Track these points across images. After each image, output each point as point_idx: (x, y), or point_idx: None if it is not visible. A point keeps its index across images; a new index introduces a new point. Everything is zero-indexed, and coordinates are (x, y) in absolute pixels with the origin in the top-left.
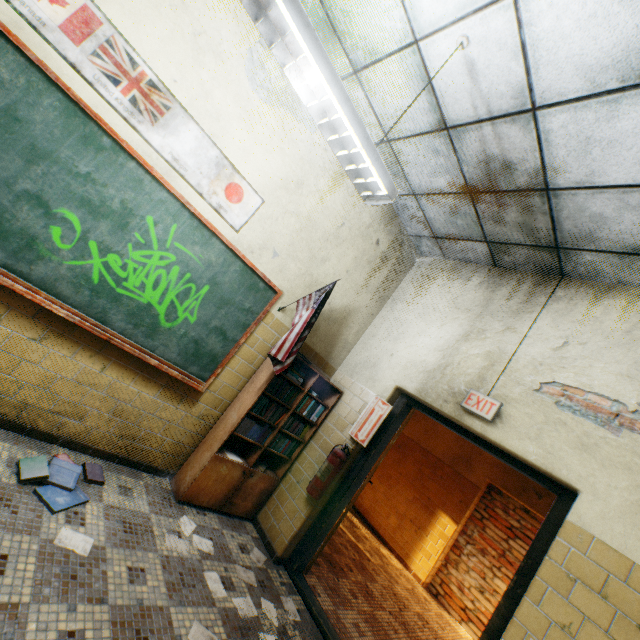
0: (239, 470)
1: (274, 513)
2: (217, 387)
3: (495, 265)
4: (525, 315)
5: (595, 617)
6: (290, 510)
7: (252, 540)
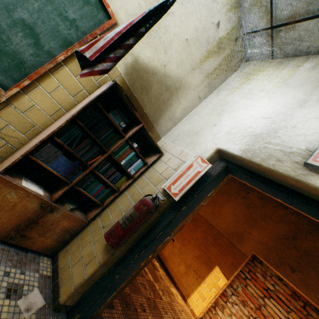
0: (35, 202)
1: (73, 254)
2: (25, 106)
3: None
4: None
5: None
6: (87, 254)
7: (38, 279)
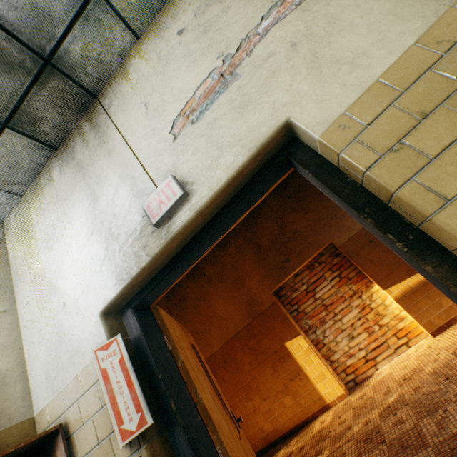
0: None
1: None
2: None
3: (54, 148)
4: (107, 133)
5: (456, 129)
6: None
7: None
